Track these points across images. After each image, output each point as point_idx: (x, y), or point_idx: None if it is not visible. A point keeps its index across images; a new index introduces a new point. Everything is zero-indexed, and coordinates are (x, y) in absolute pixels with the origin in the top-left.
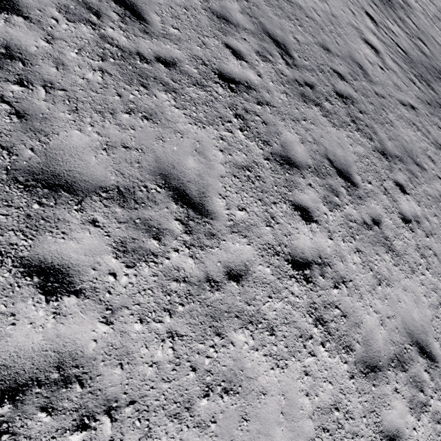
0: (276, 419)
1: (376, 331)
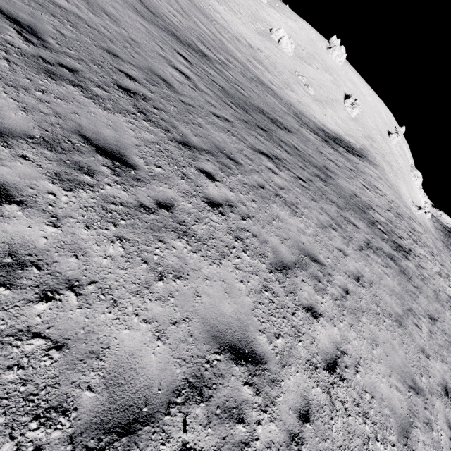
0: None
1: (144, 353)
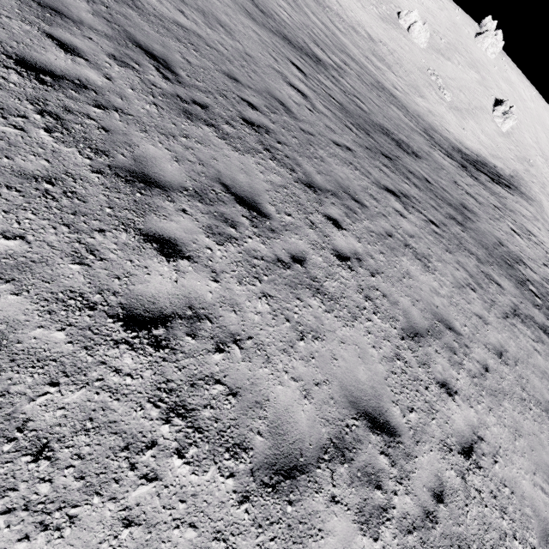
0: None
1: (295, 409)
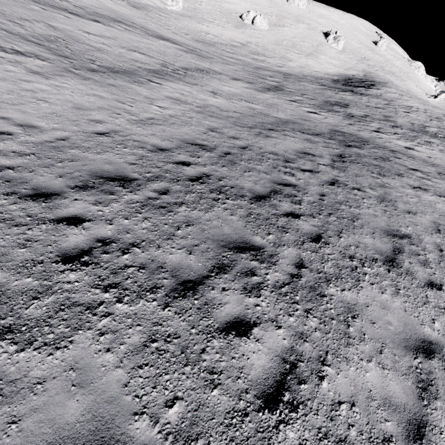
0: None
1: None
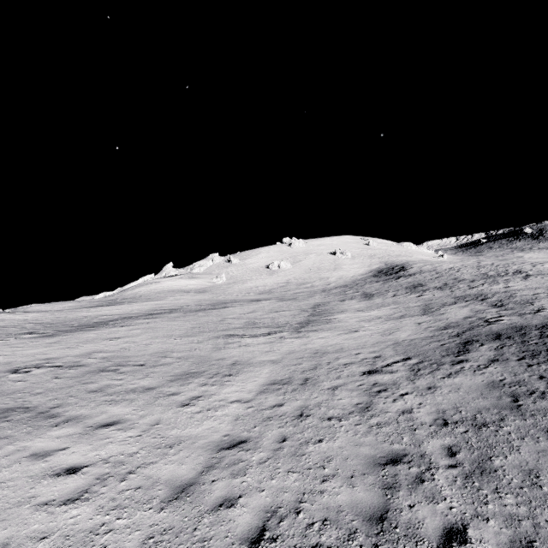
0: None
1: None
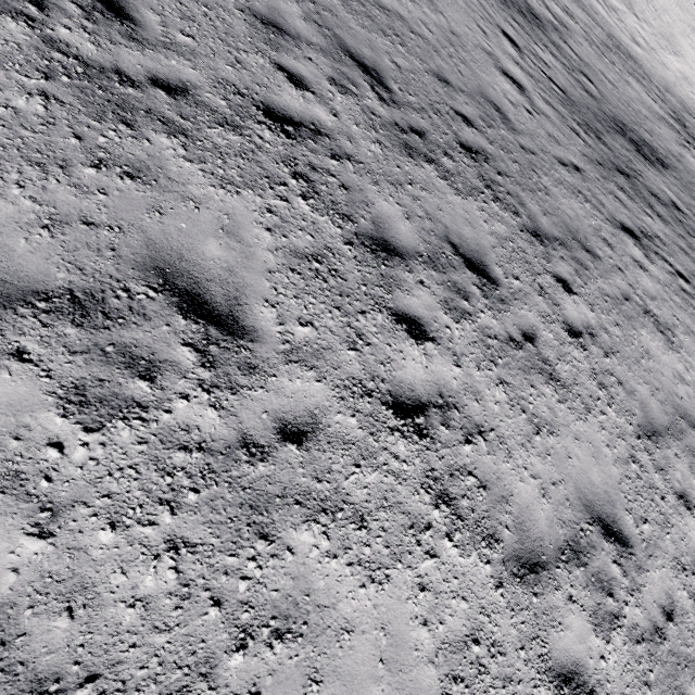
0: (372, 672)
1: (535, 507)
